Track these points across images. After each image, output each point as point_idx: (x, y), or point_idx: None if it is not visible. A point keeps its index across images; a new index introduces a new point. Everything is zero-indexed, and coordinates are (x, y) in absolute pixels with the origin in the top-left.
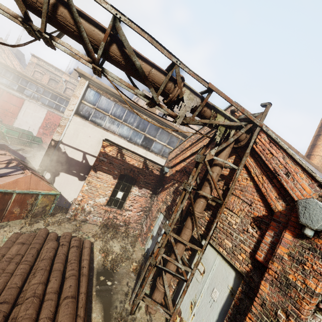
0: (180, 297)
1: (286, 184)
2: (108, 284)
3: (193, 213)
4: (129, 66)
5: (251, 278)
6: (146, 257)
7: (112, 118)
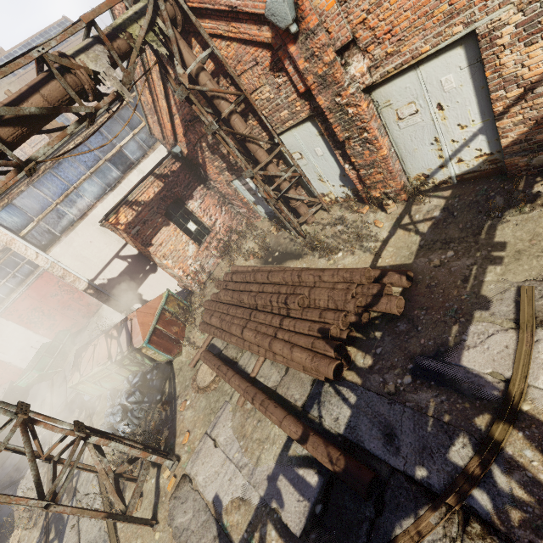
0: (310, 187)
1: (249, 9)
2: (277, 254)
3: (244, 136)
4: (31, 124)
5: (315, 108)
6: (272, 218)
7: (63, 199)
